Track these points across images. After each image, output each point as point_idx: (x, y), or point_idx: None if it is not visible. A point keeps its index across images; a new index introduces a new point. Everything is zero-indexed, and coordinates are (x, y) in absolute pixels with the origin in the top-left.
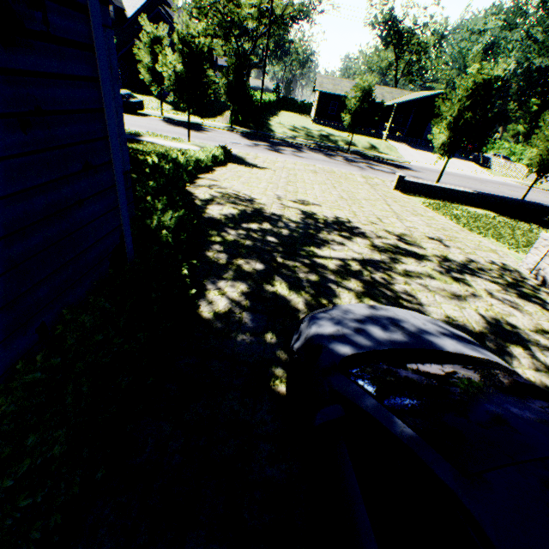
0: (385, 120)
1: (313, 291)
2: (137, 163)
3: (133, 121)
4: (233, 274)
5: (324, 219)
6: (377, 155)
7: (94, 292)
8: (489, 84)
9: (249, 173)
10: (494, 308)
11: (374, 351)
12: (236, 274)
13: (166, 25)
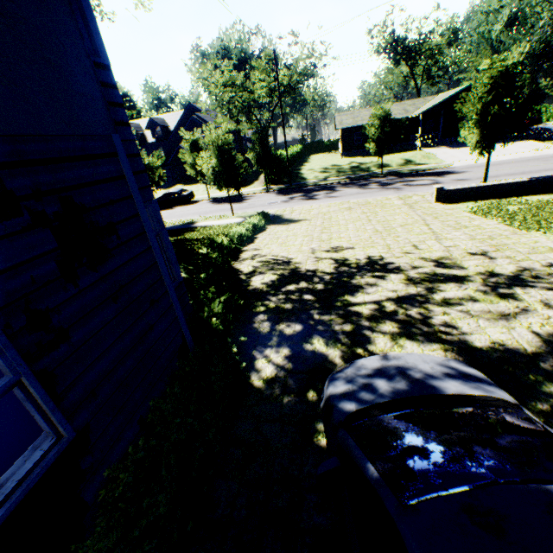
0: (415, 131)
1: (348, 341)
2: (192, 256)
3: (187, 210)
4: (276, 339)
5: (357, 262)
6: (413, 169)
7: (170, 385)
8: (507, 73)
9: (286, 231)
10: (552, 321)
11: (376, 404)
12: (279, 340)
13: (200, 126)
